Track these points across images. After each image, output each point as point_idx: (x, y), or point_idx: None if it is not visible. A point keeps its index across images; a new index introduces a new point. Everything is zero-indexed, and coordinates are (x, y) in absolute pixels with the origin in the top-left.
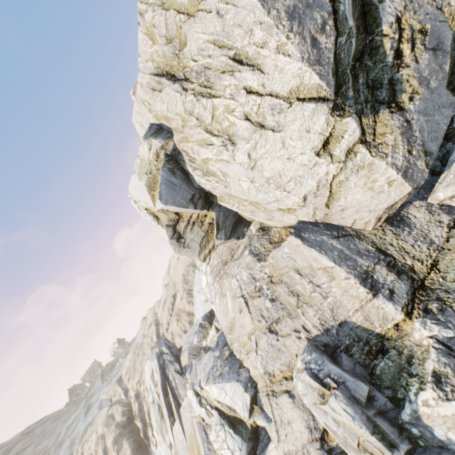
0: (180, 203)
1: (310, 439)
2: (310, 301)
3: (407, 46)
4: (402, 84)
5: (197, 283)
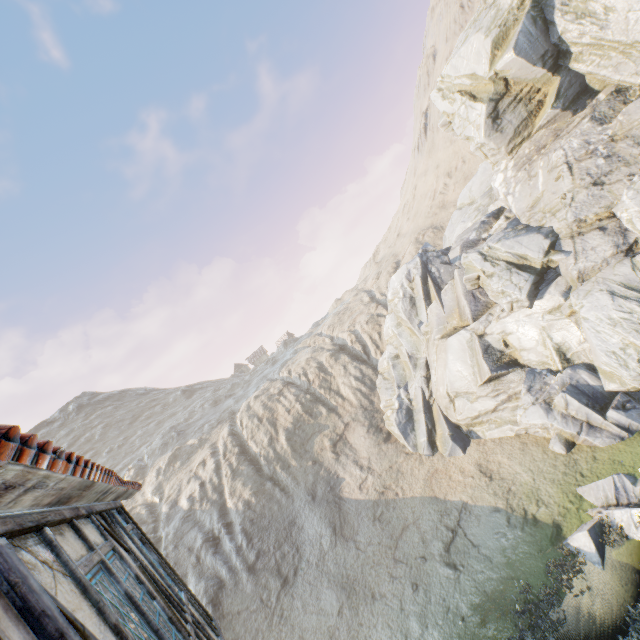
0: (530, 59)
1: (614, 253)
2: None
3: None
4: None
5: (453, 224)
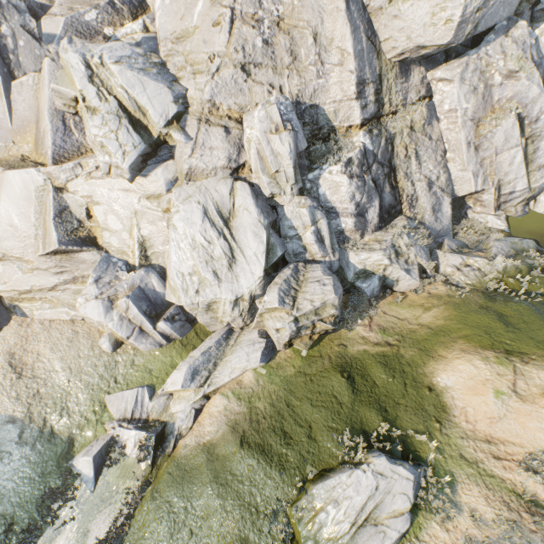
0: None
1: (225, 166)
2: (302, 72)
3: None
4: None
5: None
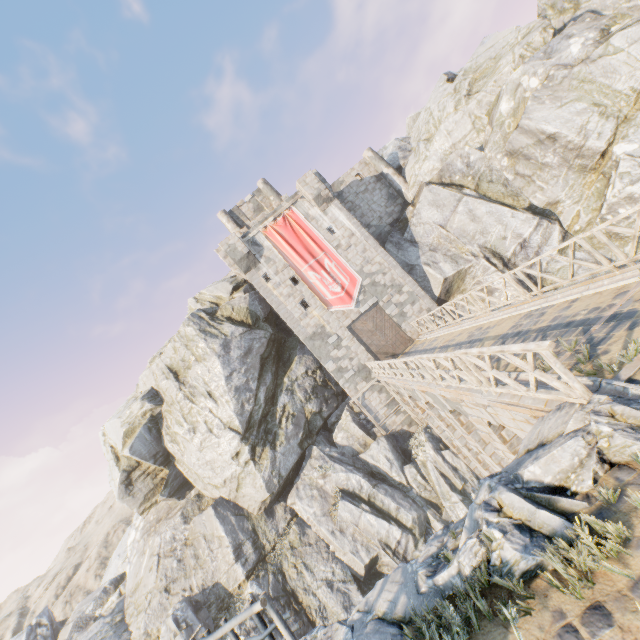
0: (145, 456)
1: None
2: (204, 564)
3: (285, 419)
4: (279, 436)
5: (122, 545)
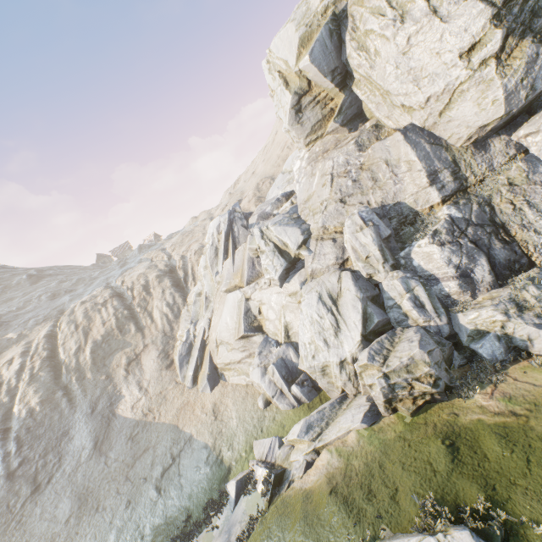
0: (323, 70)
1: (334, 263)
2: (382, 186)
3: None
4: None
5: (276, 185)
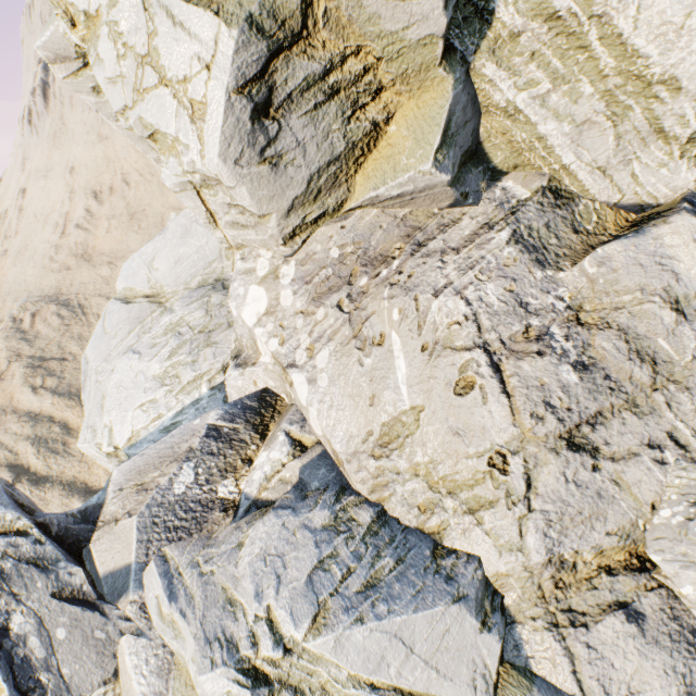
0: None
1: None
2: (686, 379)
3: None
4: None
5: (109, 335)
